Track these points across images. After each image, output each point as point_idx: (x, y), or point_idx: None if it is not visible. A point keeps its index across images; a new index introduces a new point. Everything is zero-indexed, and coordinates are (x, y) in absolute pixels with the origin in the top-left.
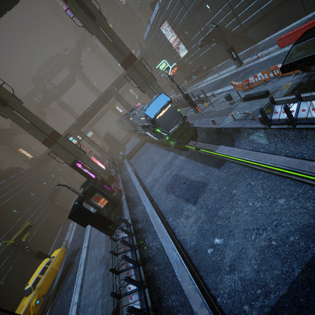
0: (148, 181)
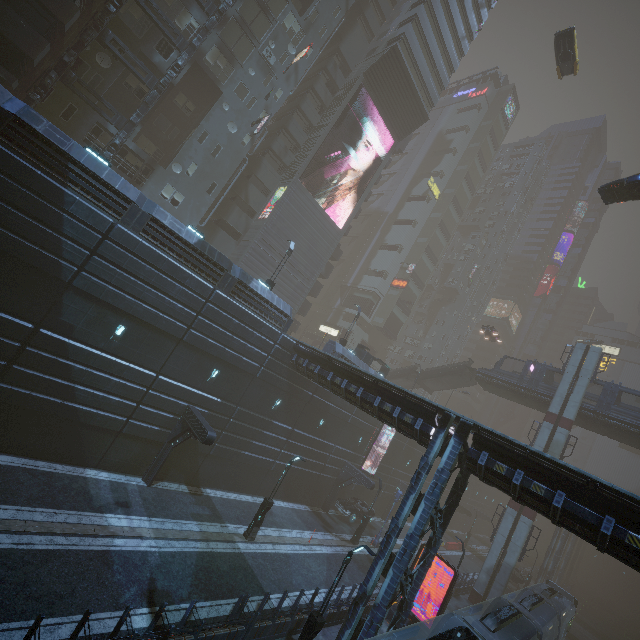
0: None
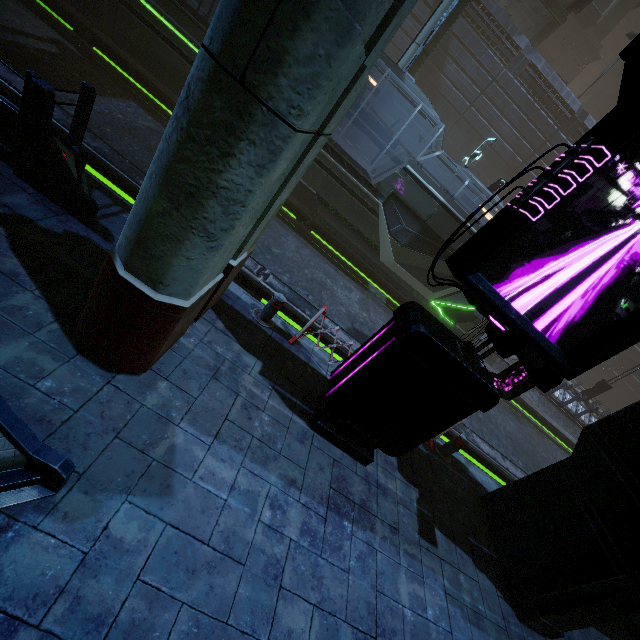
0: None
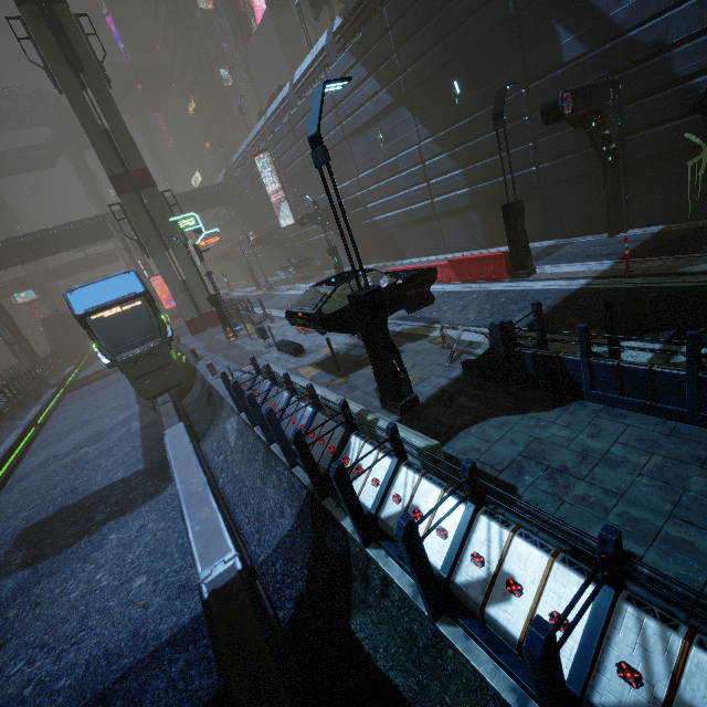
0: (32, 461)
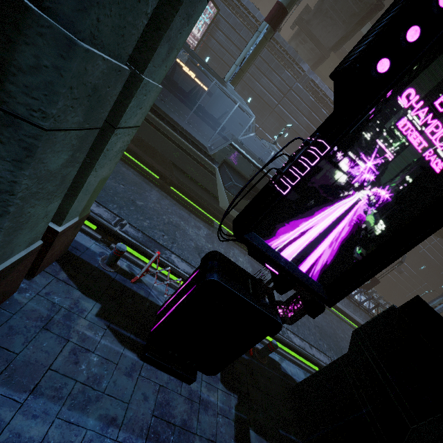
0: None
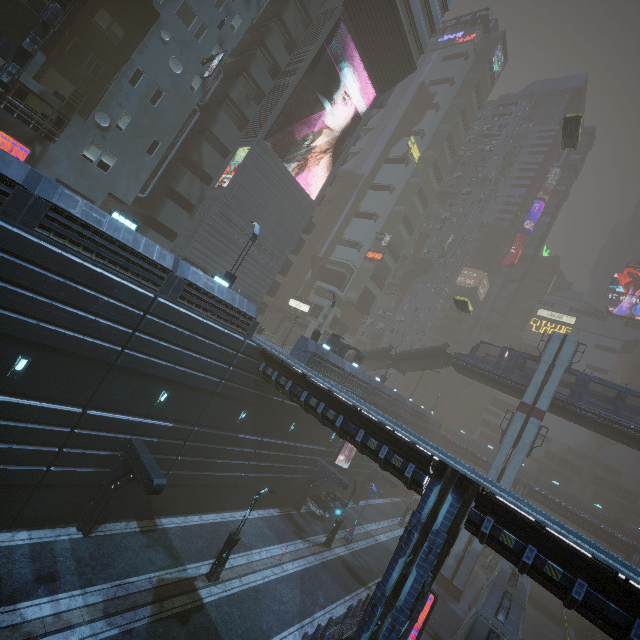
0: None
